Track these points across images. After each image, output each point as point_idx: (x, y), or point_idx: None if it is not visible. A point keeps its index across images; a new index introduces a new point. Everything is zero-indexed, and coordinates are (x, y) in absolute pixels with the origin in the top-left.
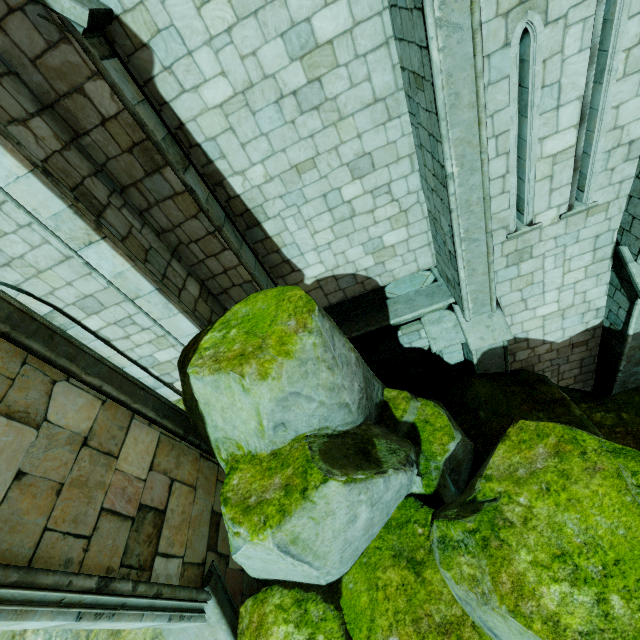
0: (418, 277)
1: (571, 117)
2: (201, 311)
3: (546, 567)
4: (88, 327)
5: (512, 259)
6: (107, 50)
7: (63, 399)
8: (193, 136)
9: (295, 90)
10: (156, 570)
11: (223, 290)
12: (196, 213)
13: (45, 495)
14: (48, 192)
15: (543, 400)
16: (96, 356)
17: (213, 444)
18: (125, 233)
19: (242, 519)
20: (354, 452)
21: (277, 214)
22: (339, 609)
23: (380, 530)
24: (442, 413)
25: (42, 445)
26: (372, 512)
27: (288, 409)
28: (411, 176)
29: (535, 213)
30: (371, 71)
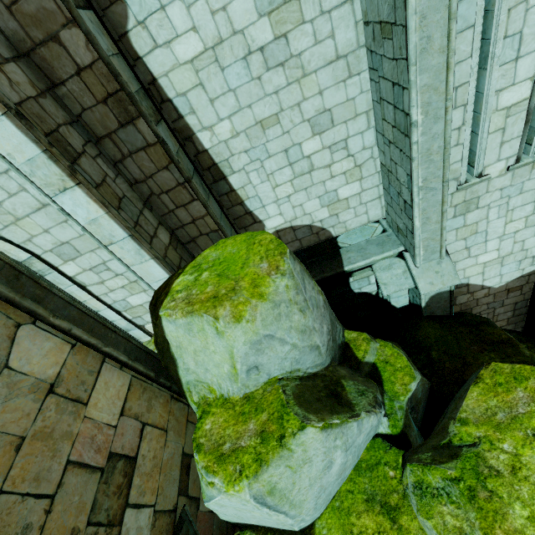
0: (367, 228)
1: (528, 69)
2: (171, 258)
3: None
4: (65, 273)
5: (460, 209)
6: (82, 1)
7: (28, 343)
8: (165, 91)
9: (262, 46)
10: (126, 524)
11: (191, 239)
12: (167, 164)
13: (2, 452)
14: (22, 136)
15: (491, 341)
16: (66, 298)
17: (184, 387)
18: (99, 181)
19: (216, 468)
20: (325, 394)
21: (242, 168)
22: None
23: (350, 472)
24: (401, 354)
25: (1, 395)
26: (346, 456)
27: (261, 352)
28: (367, 132)
29: (485, 165)
30: (335, 28)
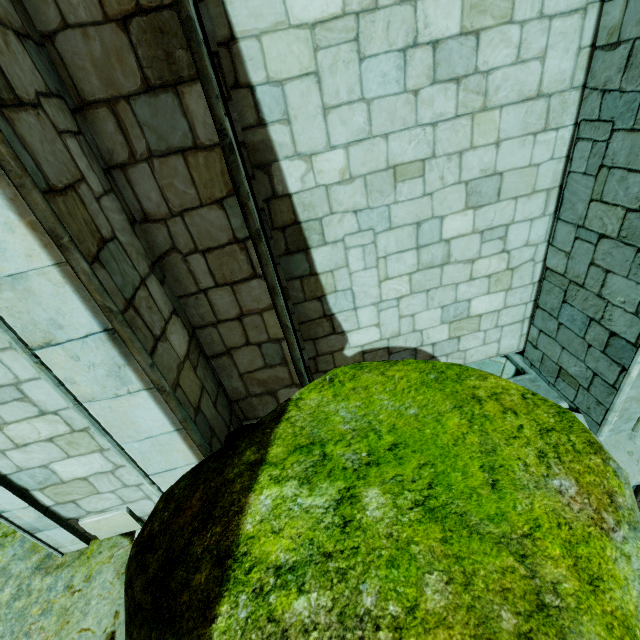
0: (489, 363)
1: None
2: (186, 387)
3: None
4: None
5: None
6: None
7: None
8: (246, 67)
9: (437, 39)
10: None
11: (225, 349)
12: (223, 196)
13: None
14: None
15: None
16: None
17: None
18: (59, 181)
19: None
20: None
21: (340, 238)
22: None
23: None
24: None
25: None
26: None
27: None
28: (538, 220)
29: None
30: (550, 46)
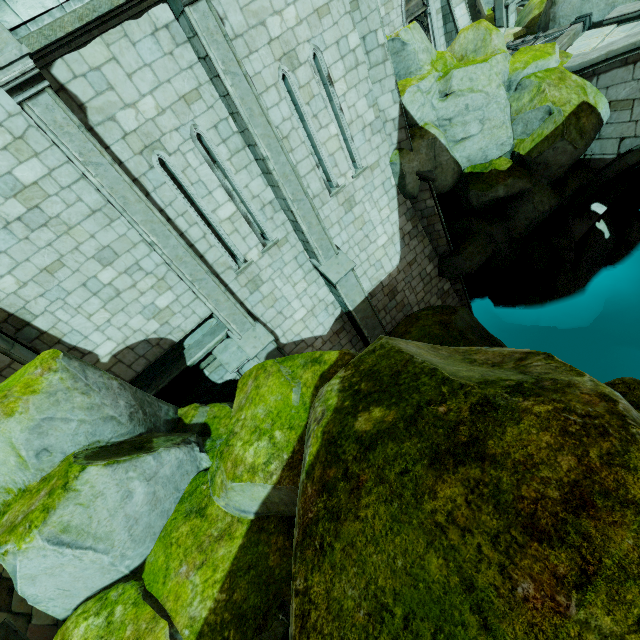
0: (206, 325)
1: (223, 196)
2: None
3: (248, 441)
4: None
5: (251, 287)
6: None
7: None
8: None
9: (19, 217)
10: None
11: None
12: None
13: None
14: None
15: None
16: None
17: None
18: None
19: (8, 537)
20: (128, 450)
21: (44, 310)
22: (139, 580)
23: (176, 506)
24: (226, 406)
25: None
26: (151, 486)
27: (46, 434)
28: (152, 254)
29: (244, 254)
30: (80, 195)
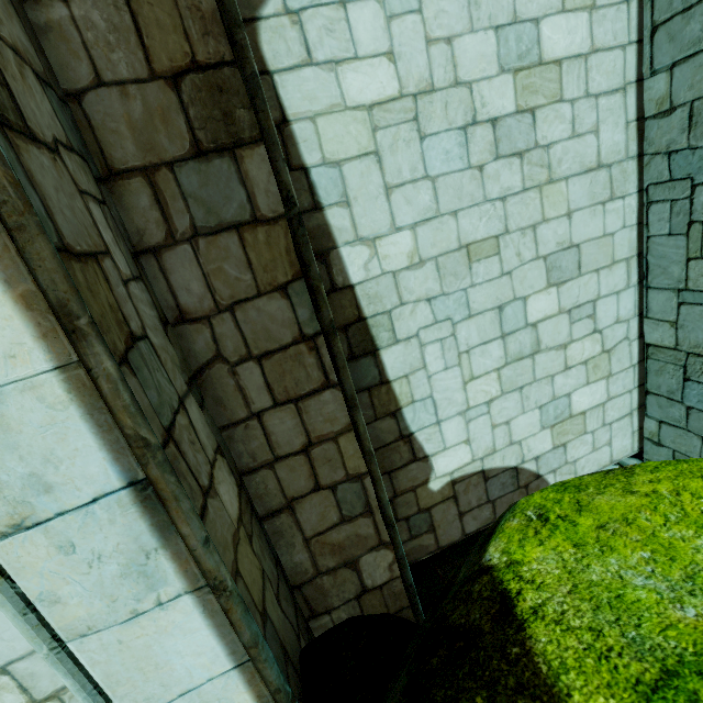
0: None
1: None
2: (246, 575)
3: None
4: None
5: None
6: None
7: None
8: (299, 149)
9: (495, 117)
10: None
11: (284, 502)
12: (288, 280)
13: None
14: None
15: None
16: None
17: None
18: (77, 243)
19: None
20: None
21: (413, 334)
22: None
23: None
24: None
25: None
26: None
27: None
28: (624, 293)
29: None
30: (600, 121)
